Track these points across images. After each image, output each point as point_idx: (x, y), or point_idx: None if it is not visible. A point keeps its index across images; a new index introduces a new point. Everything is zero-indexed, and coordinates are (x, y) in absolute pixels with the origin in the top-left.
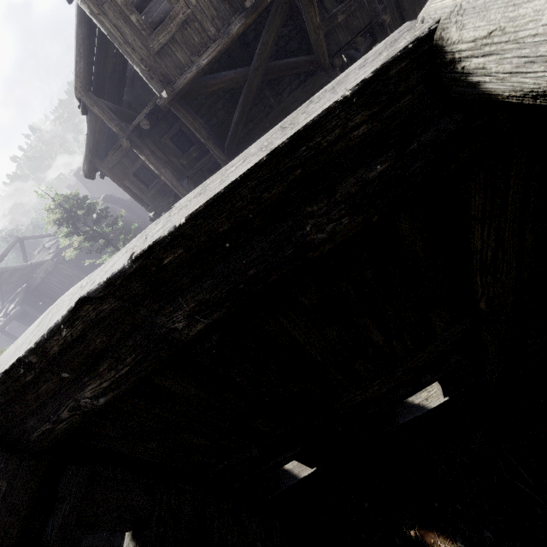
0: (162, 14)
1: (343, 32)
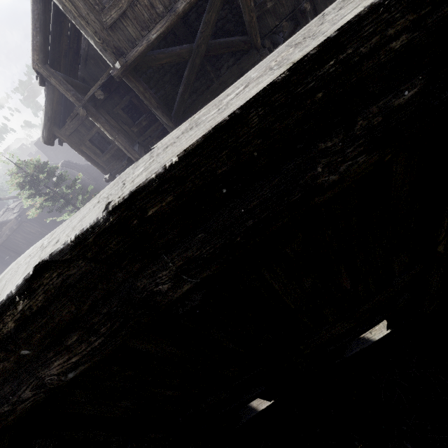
0: (111, 1)
1: (271, 17)
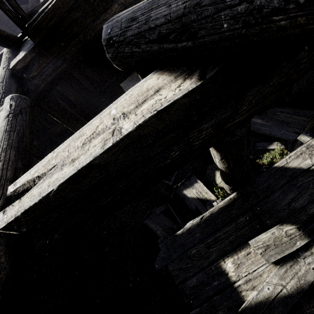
0: None
1: None
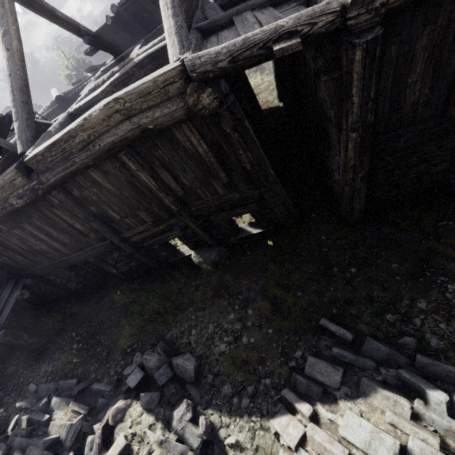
0: None
1: None
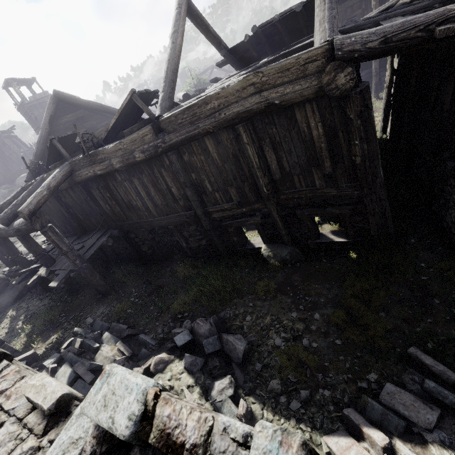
0: None
1: None
